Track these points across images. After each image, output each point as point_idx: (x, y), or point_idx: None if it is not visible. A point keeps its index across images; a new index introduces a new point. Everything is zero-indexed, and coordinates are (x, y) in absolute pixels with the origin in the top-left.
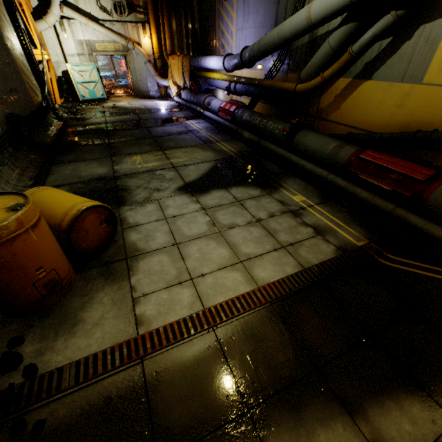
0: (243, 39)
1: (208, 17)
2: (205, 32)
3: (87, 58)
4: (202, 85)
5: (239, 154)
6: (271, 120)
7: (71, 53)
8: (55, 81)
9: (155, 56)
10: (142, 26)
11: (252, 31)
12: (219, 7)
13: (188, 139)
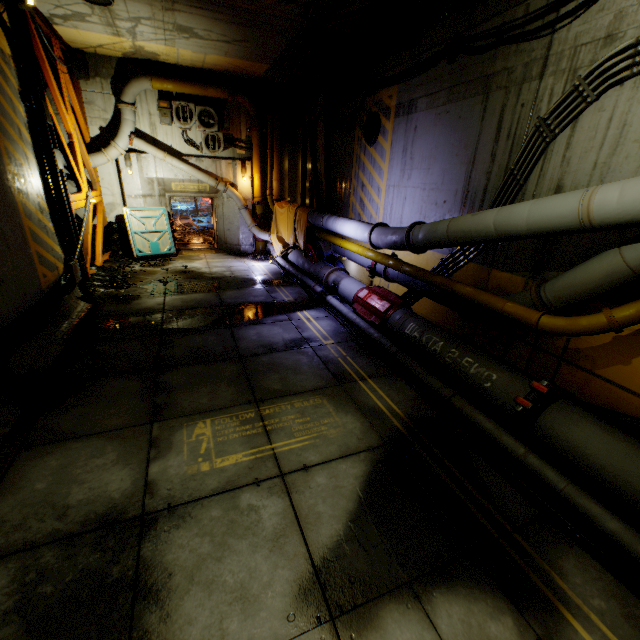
0: (399, 199)
1: (340, 162)
2: (333, 178)
3: (156, 200)
4: (324, 251)
5: (412, 426)
6: (470, 354)
7: (134, 194)
8: (101, 230)
9: (254, 200)
10: (241, 164)
11: (417, 192)
12: (360, 153)
13: (304, 365)
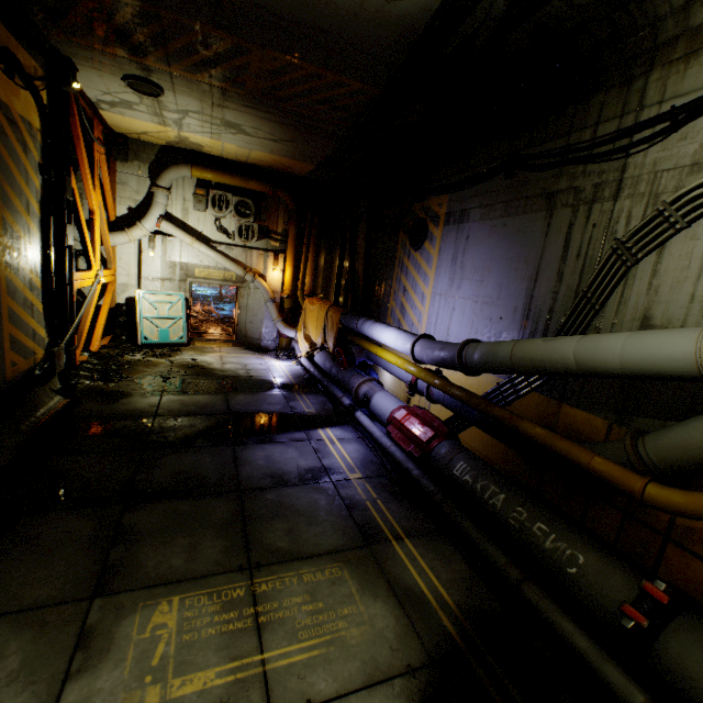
0: (446, 309)
1: (381, 263)
2: (371, 279)
3: (175, 284)
4: (356, 356)
5: (469, 628)
6: (543, 518)
7: (152, 276)
8: (106, 311)
9: (283, 293)
10: (274, 255)
11: (468, 304)
12: (403, 256)
13: (322, 510)
